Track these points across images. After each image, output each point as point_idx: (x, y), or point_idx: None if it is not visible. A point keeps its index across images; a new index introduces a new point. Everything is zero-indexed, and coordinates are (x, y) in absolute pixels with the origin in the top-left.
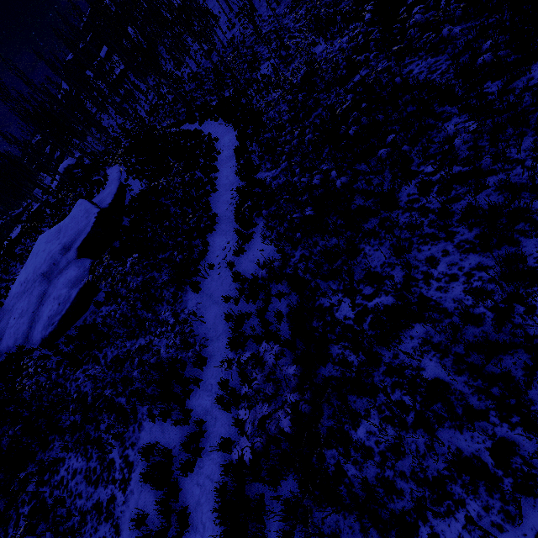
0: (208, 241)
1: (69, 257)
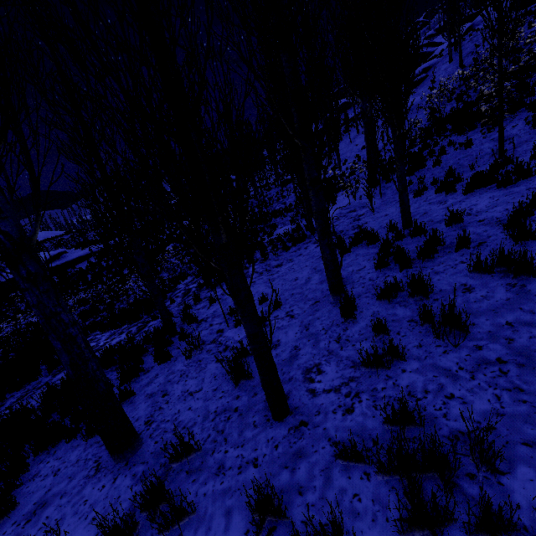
0: None
1: None
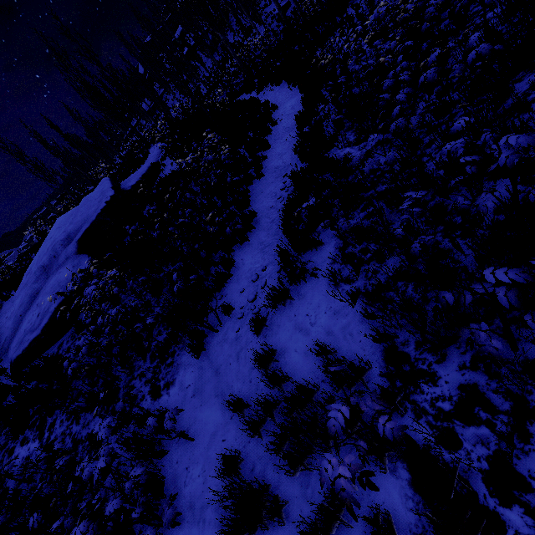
0: (233, 258)
1: (68, 251)
